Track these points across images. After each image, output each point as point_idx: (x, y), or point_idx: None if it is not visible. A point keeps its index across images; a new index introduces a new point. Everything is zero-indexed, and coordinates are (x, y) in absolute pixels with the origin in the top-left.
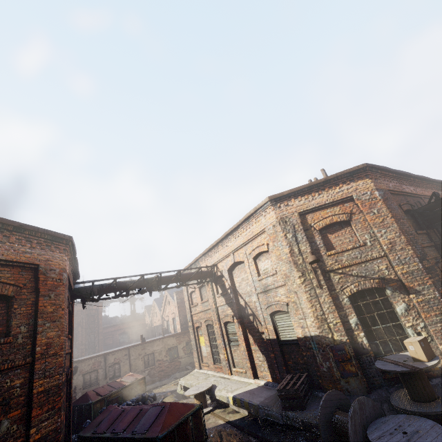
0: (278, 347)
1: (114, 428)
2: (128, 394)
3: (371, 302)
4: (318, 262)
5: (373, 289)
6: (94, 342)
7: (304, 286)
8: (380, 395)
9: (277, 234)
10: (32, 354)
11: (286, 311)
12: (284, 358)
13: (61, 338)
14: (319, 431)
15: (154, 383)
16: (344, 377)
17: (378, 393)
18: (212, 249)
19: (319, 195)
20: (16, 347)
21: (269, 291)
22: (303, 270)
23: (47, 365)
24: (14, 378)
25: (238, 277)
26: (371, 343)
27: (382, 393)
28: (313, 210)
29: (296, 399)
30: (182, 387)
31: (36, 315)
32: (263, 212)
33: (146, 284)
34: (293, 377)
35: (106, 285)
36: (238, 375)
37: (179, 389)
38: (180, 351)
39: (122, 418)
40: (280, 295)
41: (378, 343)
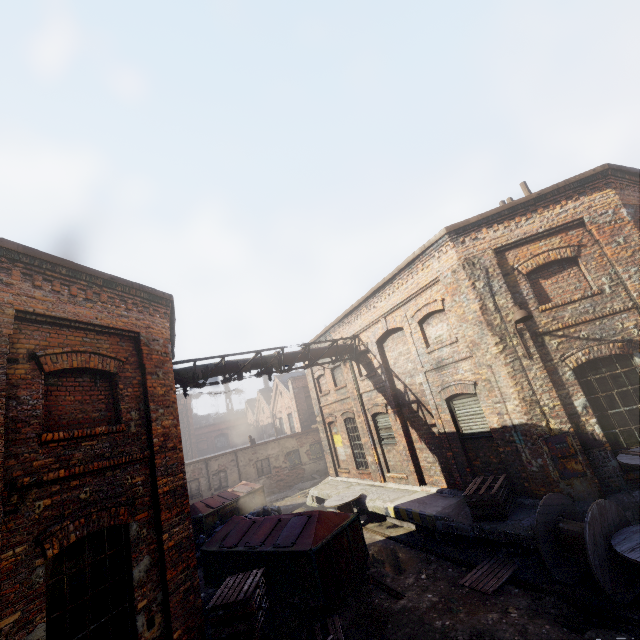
0: (459, 443)
1: (248, 541)
2: (245, 506)
3: (609, 376)
4: (528, 319)
5: (612, 357)
6: (186, 446)
7: (504, 356)
8: (620, 501)
9: (459, 283)
10: (150, 447)
11: (473, 393)
12: (467, 456)
13: (178, 429)
14: (537, 543)
15: (272, 496)
16: (566, 478)
17: (616, 498)
18: (351, 314)
19: (527, 220)
20: (131, 437)
21: (445, 368)
22: (502, 334)
23: (168, 461)
24: (134, 474)
25: (393, 352)
26: (607, 433)
27: (622, 498)
28: (518, 245)
29: (493, 507)
30: (315, 498)
31: (146, 398)
32: (436, 252)
33: (264, 364)
34: (484, 480)
35: (211, 366)
36: (395, 482)
37: (310, 502)
38: (303, 456)
39: (255, 530)
40: (463, 372)
41: (618, 433)
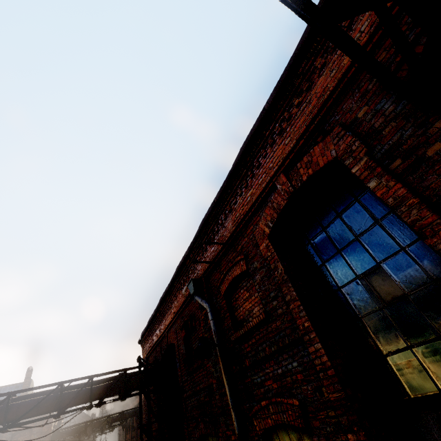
0: None
1: None
2: None
3: None
4: None
5: None
6: None
7: None
8: None
9: None
10: None
11: None
12: None
13: None
14: None
15: None
16: None
17: None
18: None
19: None
20: None
21: None
22: None
23: None
24: None
25: None
26: None
27: None
28: None
29: None
30: None
31: None
32: None
33: None
34: None
35: None
36: None
37: None
38: None
39: None
40: None
41: None
